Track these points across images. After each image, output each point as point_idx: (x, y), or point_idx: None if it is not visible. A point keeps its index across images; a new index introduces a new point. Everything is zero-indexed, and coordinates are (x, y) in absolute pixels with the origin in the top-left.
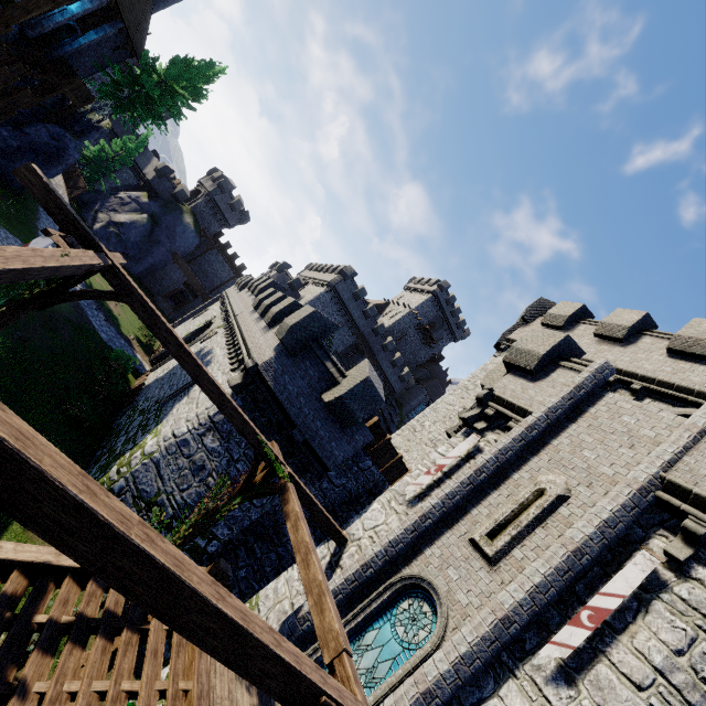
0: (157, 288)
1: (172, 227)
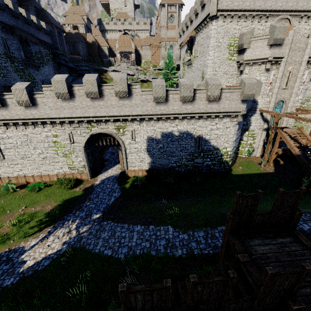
0: None
1: None
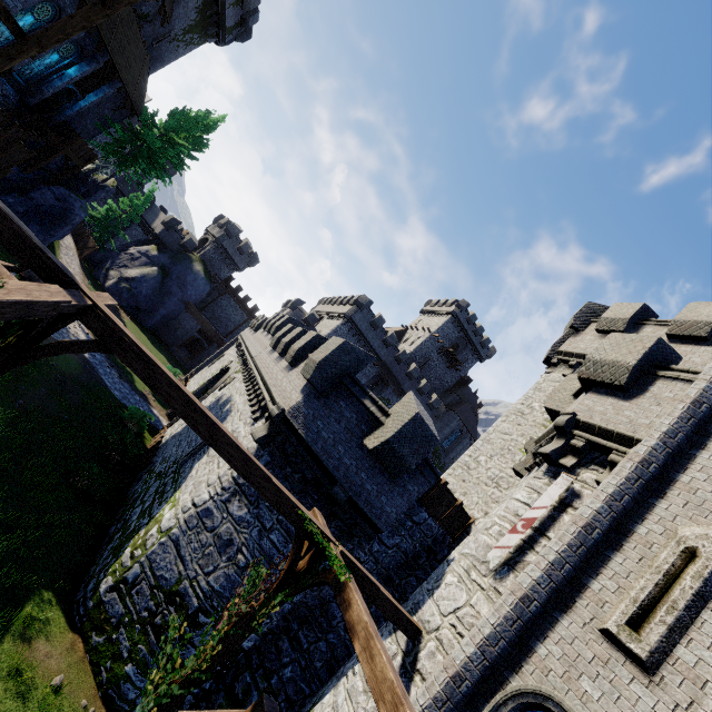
0: (171, 339)
1: (183, 277)
